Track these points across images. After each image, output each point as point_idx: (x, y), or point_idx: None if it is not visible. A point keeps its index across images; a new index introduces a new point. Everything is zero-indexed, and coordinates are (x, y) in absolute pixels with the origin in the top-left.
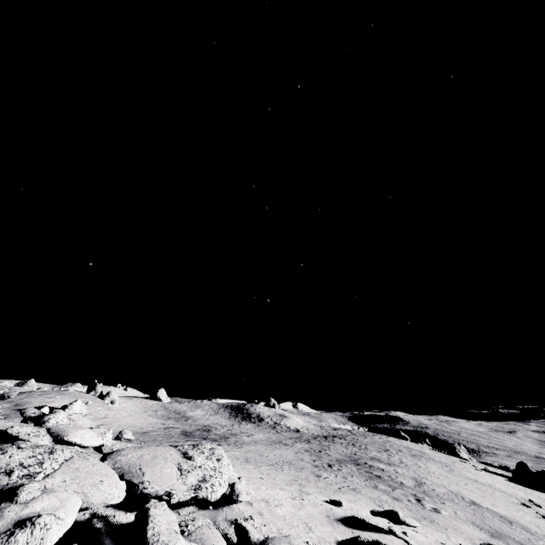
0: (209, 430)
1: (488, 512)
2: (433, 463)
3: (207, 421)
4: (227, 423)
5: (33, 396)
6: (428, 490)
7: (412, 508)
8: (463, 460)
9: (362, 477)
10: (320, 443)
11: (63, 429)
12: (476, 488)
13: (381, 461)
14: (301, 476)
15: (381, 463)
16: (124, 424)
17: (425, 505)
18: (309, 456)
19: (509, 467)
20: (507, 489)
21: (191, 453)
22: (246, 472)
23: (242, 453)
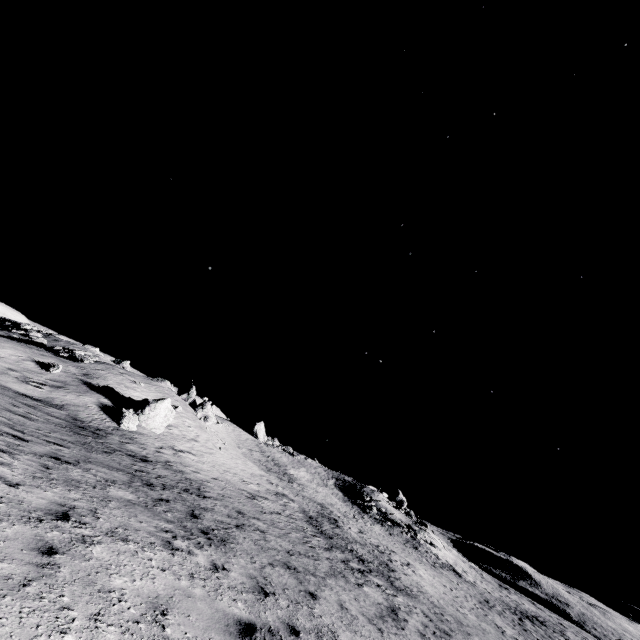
0: (335, 521)
1: None
2: None
3: (317, 493)
4: (345, 510)
5: (113, 371)
6: None
7: None
8: None
9: None
10: None
11: None
12: None
13: None
14: None
15: None
16: (220, 463)
17: None
18: None
19: None
20: None
21: None
22: None
23: None
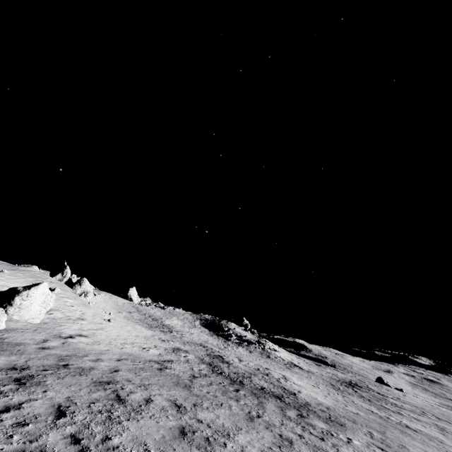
0: (222, 358)
1: None
2: None
3: (192, 335)
4: (216, 343)
5: None
6: None
7: None
8: None
9: None
10: (407, 414)
11: None
12: None
13: None
14: None
15: None
16: (114, 337)
17: None
18: None
19: None
20: None
21: None
22: None
23: None
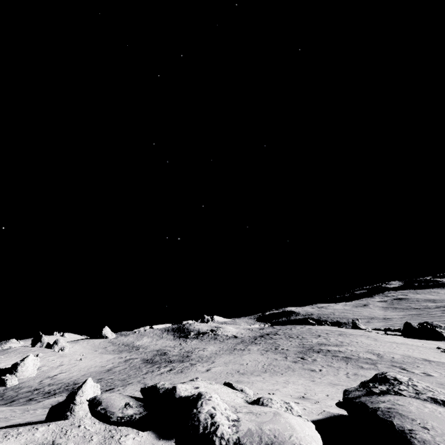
0: (164, 353)
1: (444, 364)
2: (359, 337)
3: (156, 346)
4: (175, 344)
5: None
6: (391, 358)
7: (418, 378)
8: (364, 330)
9: (339, 361)
10: (265, 342)
11: (267, 435)
12: (406, 348)
13: (327, 344)
14: (304, 375)
15: (330, 346)
16: (83, 367)
17: (415, 372)
18: (275, 354)
19: (391, 328)
20: (415, 343)
21: (444, 399)
22: (277, 386)
23: (224, 367)
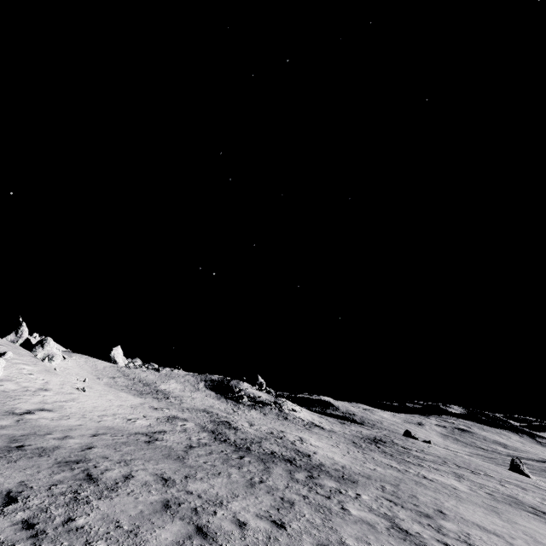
0: (229, 424)
1: None
2: None
3: (194, 400)
4: (224, 407)
5: None
6: None
7: None
8: None
9: None
10: (427, 465)
11: None
12: None
13: None
14: None
15: None
16: (90, 408)
17: None
18: None
19: None
20: None
21: None
22: None
23: None
